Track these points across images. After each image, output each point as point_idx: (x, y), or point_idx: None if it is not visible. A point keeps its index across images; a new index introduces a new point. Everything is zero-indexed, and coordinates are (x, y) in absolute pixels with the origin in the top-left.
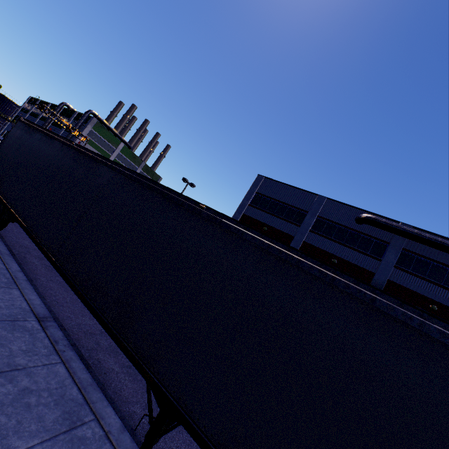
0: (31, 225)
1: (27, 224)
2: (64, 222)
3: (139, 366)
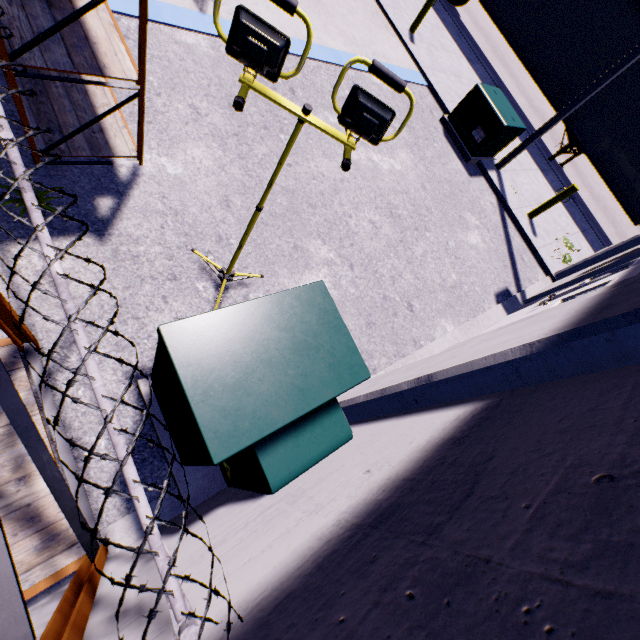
0: (491, 4)
1: (486, 2)
2: (526, 7)
3: (565, 123)
